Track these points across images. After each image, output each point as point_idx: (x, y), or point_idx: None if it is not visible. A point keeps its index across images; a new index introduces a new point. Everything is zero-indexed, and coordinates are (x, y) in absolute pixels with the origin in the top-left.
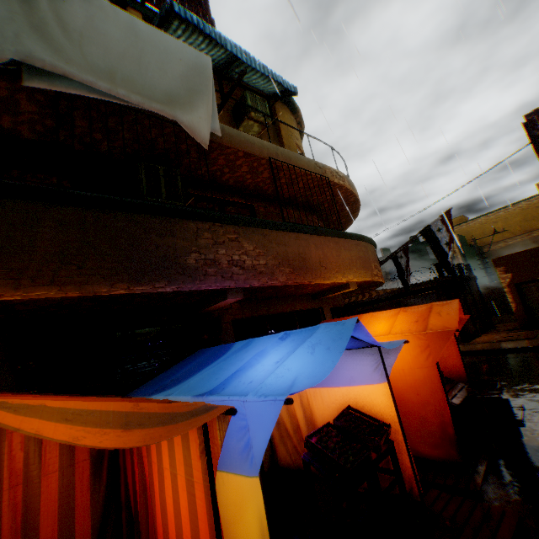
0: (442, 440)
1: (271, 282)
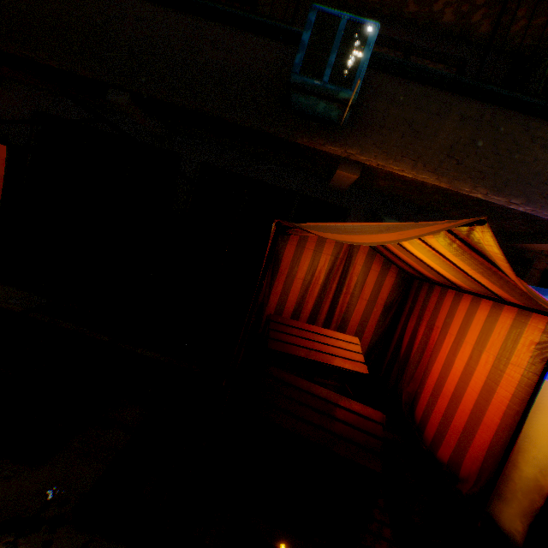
0: None
1: None
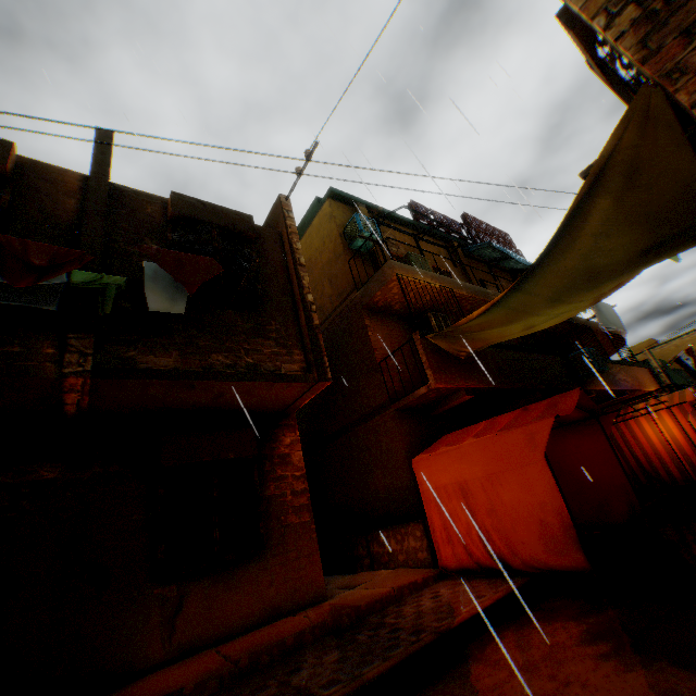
0: None
1: (634, 388)
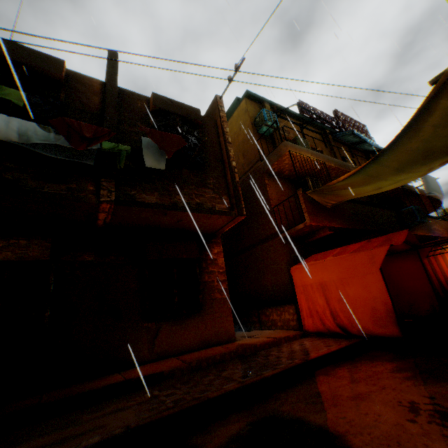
0: None
1: (443, 235)
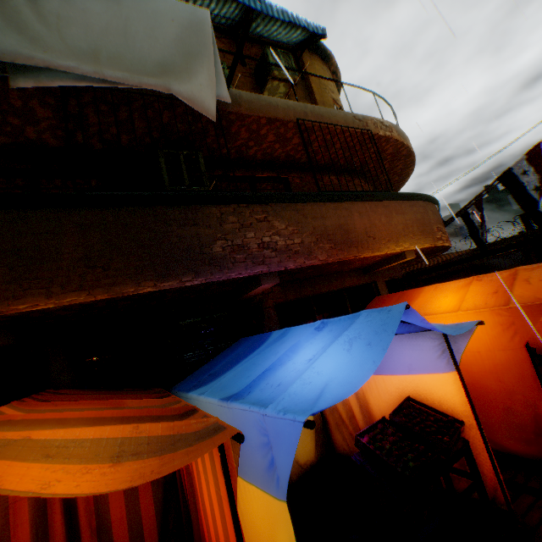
0: (535, 436)
1: (309, 262)
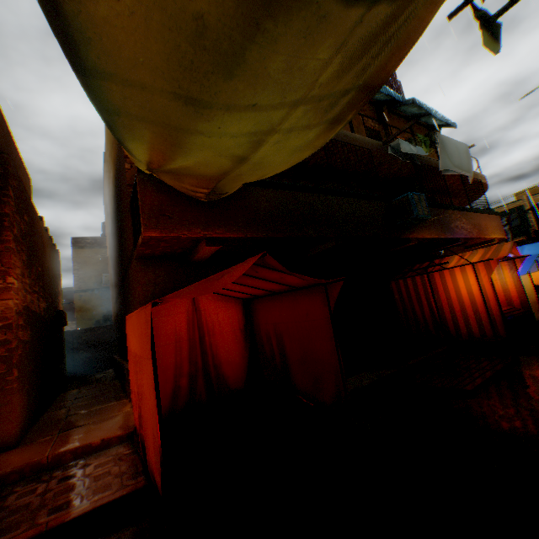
0: None
1: (471, 236)
